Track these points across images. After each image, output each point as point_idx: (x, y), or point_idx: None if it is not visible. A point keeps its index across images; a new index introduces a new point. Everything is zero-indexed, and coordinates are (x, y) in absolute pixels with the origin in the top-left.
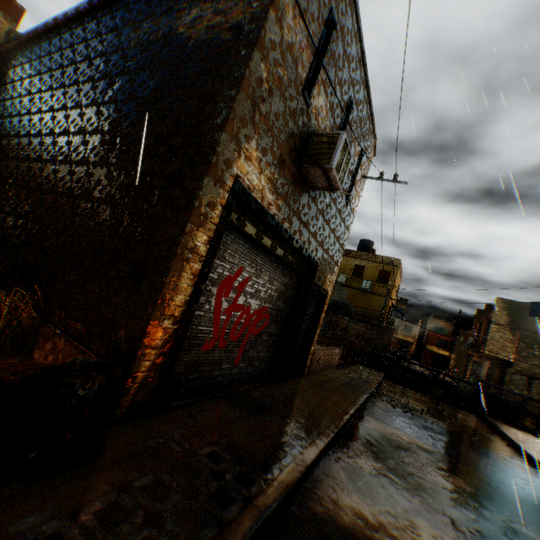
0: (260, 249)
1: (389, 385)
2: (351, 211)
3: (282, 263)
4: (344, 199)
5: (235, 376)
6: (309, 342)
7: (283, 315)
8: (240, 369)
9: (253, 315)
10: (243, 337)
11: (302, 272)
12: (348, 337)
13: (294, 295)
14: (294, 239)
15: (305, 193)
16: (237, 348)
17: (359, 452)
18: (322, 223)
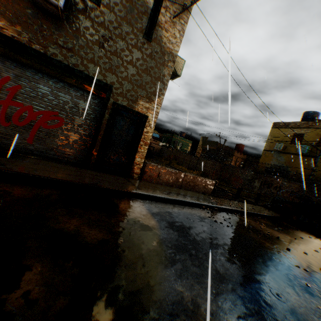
0: (29, 68)
1: (273, 221)
2: (164, 50)
3: (67, 83)
4: (142, 37)
5: (34, 152)
6: (132, 153)
7: (87, 125)
8: (38, 148)
9: (40, 114)
10: (33, 126)
11: (97, 94)
12: (281, 194)
13: (100, 113)
14: (54, 59)
15: (57, 26)
16: (28, 132)
17: (32, 189)
18: (104, 53)
